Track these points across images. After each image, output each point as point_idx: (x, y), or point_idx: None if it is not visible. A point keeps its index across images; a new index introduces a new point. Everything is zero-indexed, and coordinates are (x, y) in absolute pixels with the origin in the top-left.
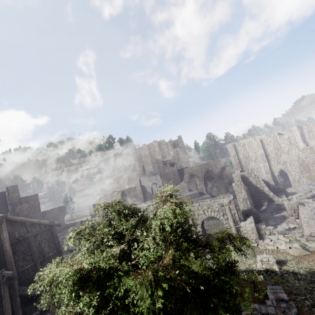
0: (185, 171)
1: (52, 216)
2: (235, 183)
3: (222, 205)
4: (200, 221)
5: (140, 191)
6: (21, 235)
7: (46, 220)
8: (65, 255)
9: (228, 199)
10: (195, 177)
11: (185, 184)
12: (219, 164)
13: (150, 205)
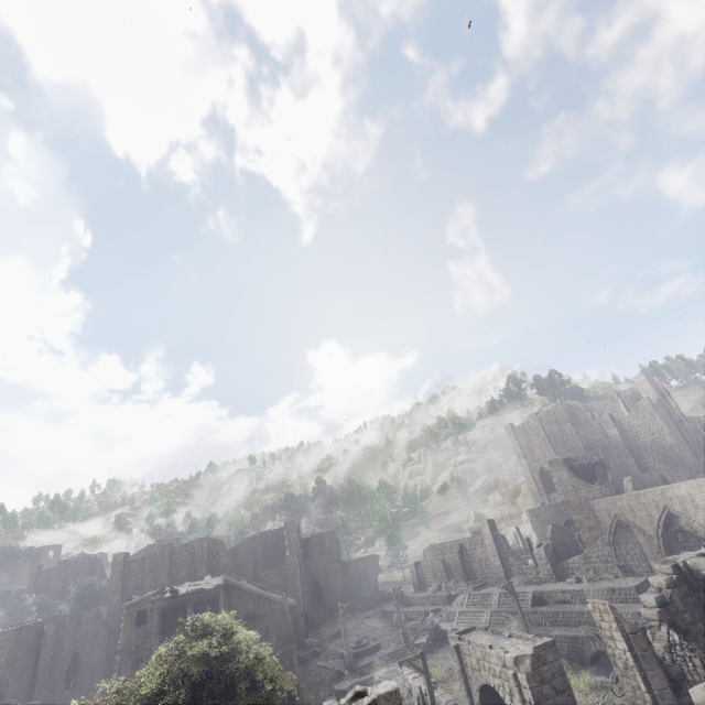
0: (598, 507)
1: (358, 572)
2: (591, 601)
3: (503, 664)
4: (475, 687)
5: (493, 548)
6: (248, 611)
7: (349, 578)
8: (332, 660)
9: (524, 650)
10: (634, 530)
11: (606, 549)
12: (704, 497)
13: (507, 594)
